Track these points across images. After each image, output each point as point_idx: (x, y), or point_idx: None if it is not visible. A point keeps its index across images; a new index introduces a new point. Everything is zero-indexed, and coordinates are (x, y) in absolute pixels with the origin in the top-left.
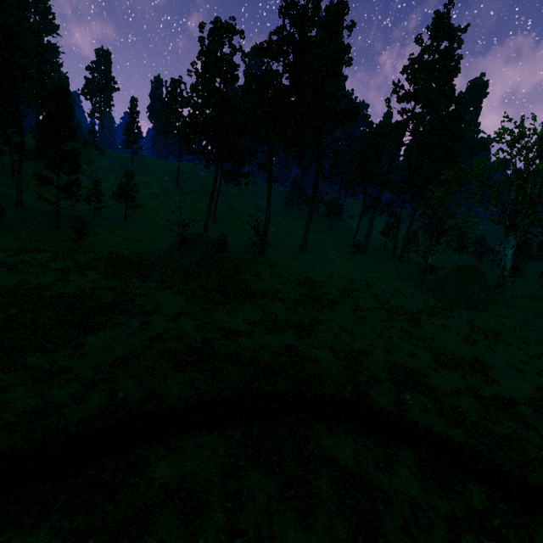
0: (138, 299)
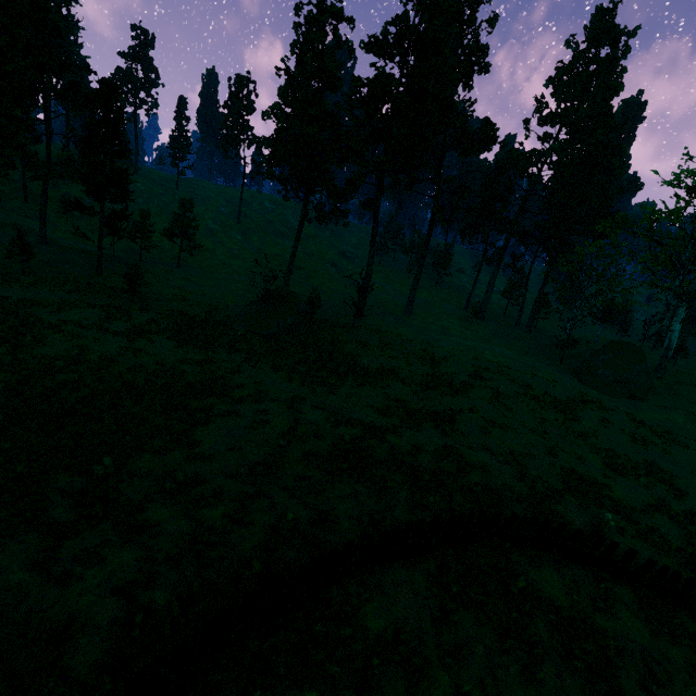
0: (232, 376)
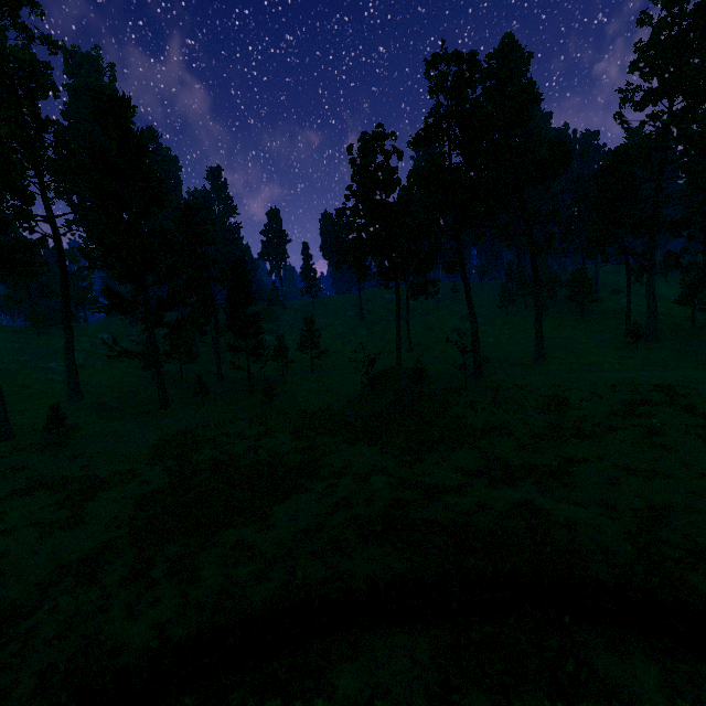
0: (327, 458)
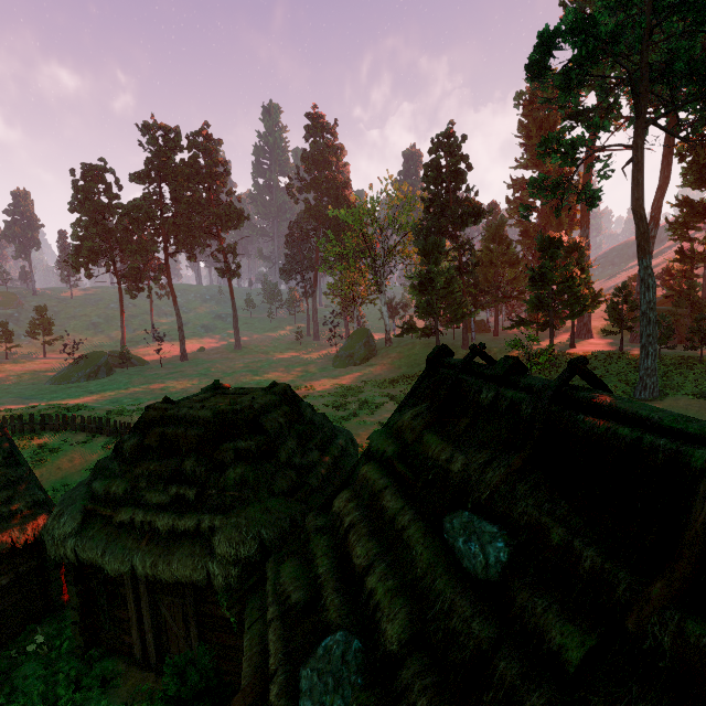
0: None
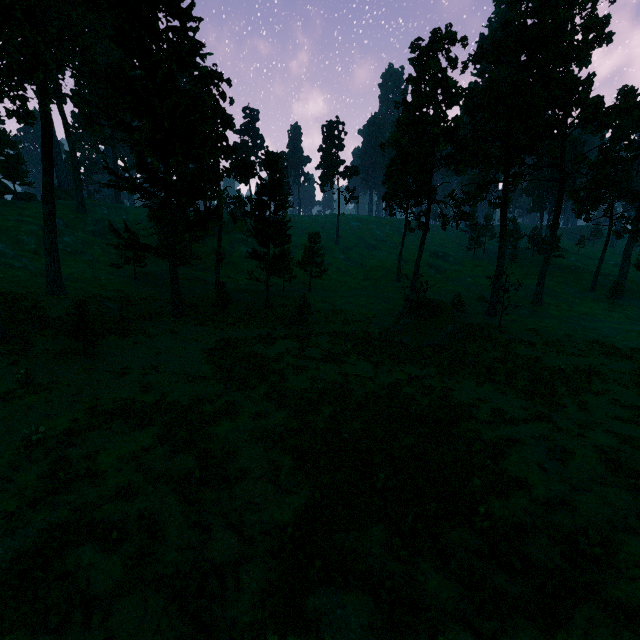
0: (451, 395)
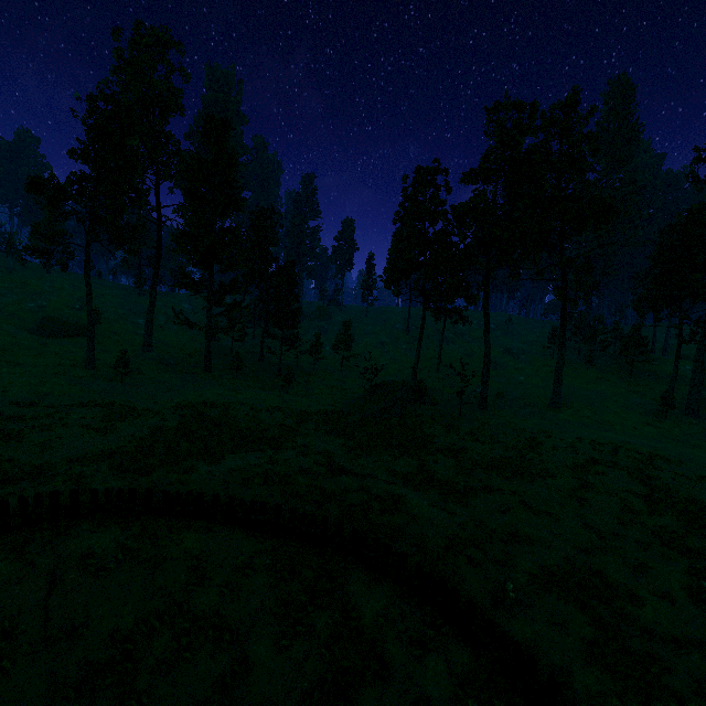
0: (298, 437)
